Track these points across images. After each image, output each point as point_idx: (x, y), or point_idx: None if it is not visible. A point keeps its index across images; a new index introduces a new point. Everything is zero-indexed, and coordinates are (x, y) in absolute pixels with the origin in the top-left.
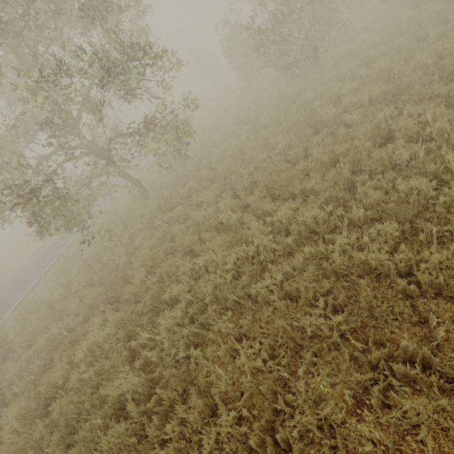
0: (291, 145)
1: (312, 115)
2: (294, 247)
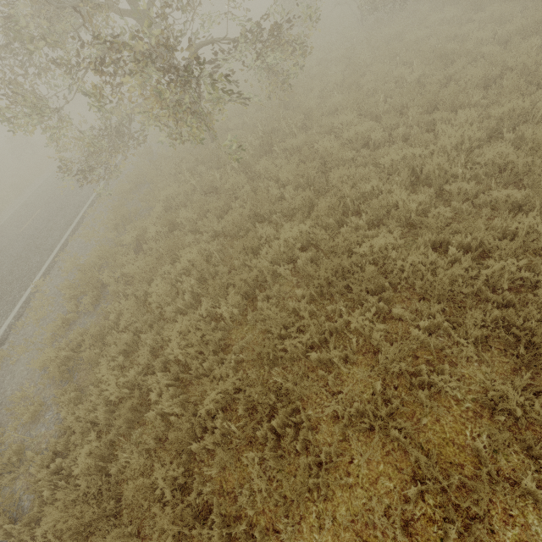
0: (419, 77)
1: (444, 47)
2: (483, 143)
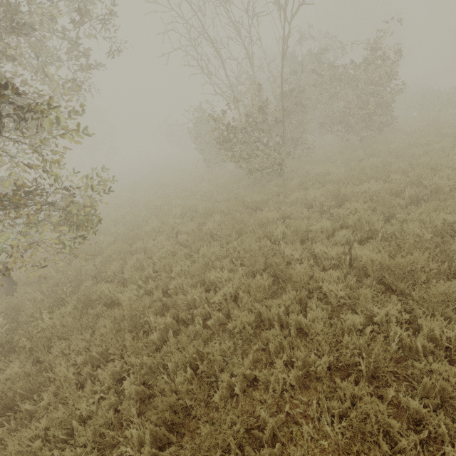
0: (238, 290)
1: (274, 257)
2: None
